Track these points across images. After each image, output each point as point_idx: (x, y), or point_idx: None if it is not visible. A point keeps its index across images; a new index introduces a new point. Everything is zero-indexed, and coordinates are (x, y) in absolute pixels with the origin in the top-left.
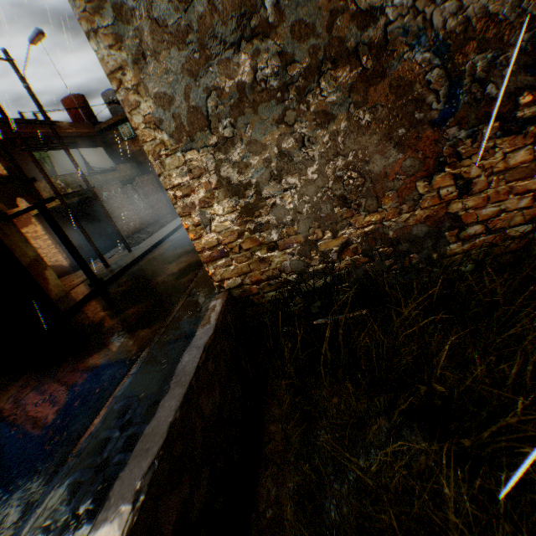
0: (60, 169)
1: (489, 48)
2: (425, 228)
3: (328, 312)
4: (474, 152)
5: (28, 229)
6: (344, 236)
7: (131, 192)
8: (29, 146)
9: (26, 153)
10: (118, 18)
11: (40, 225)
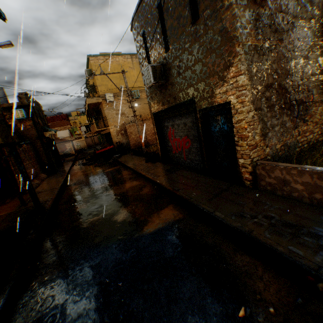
0: None
1: (301, 105)
2: (293, 143)
3: None
4: (299, 125)
5: None
6: (280, 144)
7: (23, 153)
8: None
9: None
10: (250, 73)
11: None
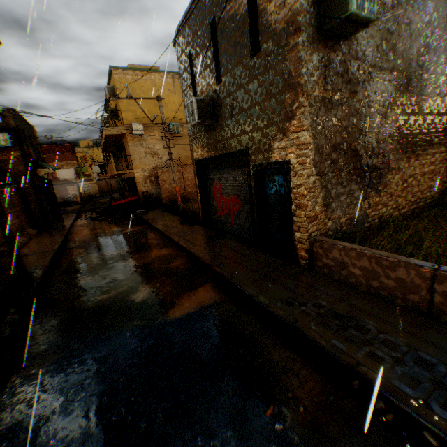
0: None
1: (374, 171)
2: (361, 217)
3: None
4: (371, 196)
5: None
6: (346, 217)
7: (3, 197)
8: None
9: None
10: (315, 130)
11: None
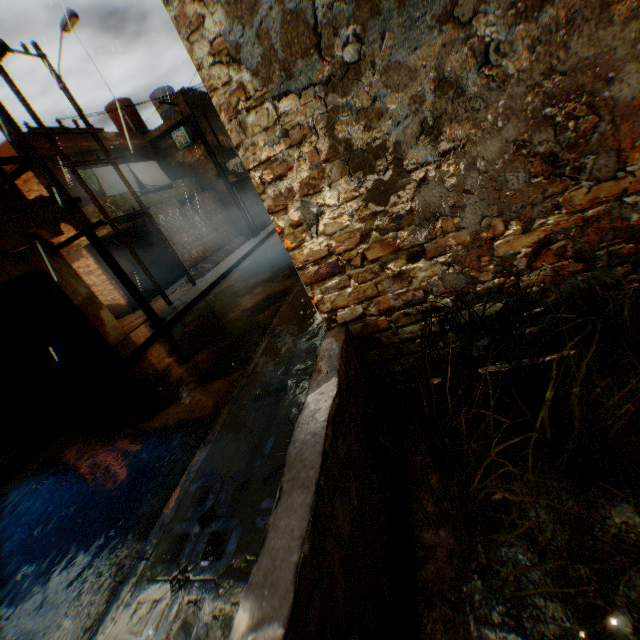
0: (109, 190)
1: None
2: None
3: (500, 355)
4: None
5: (78, 263)
6: (543, 228)
7: (191, 213)
8: (71, 162)
9: (70, 173)
10: None
11: (92, 258)
